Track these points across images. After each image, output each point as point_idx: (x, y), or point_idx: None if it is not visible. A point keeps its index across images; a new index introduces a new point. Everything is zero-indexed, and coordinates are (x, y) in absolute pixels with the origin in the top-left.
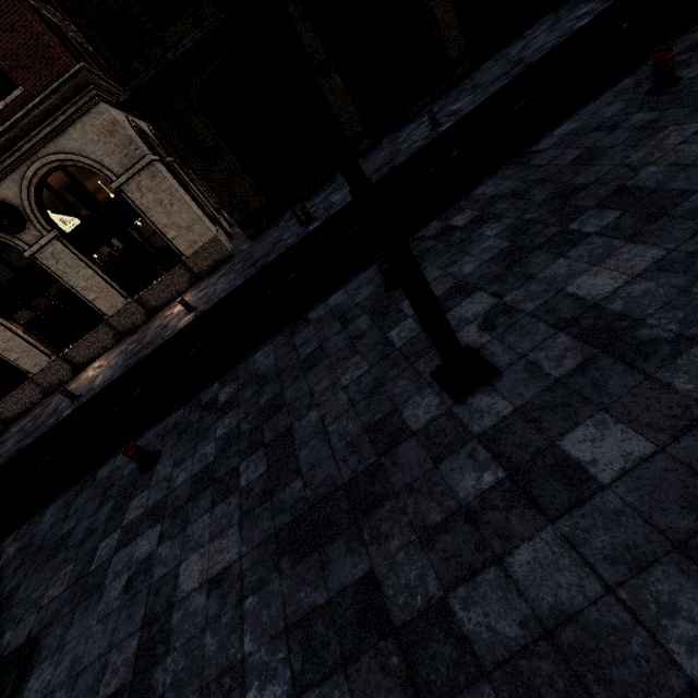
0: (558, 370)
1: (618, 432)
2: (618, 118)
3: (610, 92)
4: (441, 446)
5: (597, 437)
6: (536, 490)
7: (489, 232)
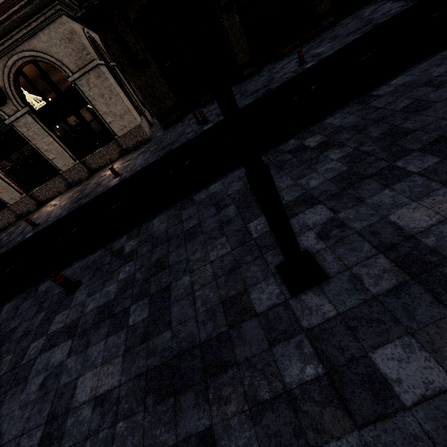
0: (376, 287)
1: (422, 359)
2: (444, 78)
3: (438, 55)
4: (276, 331)
5: (403, 359)
6: (347, 393)
7: (332, 156)
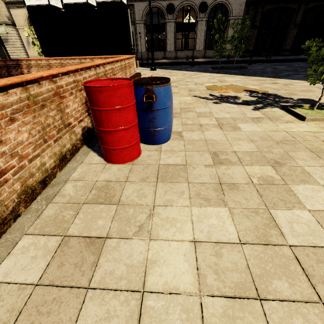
0: None
1: None
2: None
3: None
4: None
5: None
6: None
7: None
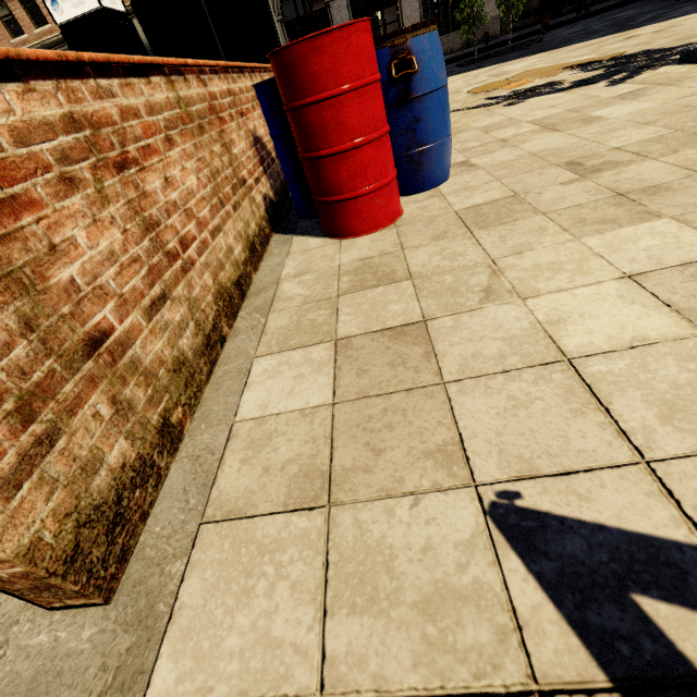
0: None
1: None
2: None
3: None
4: None
5: None
6: None
7: None
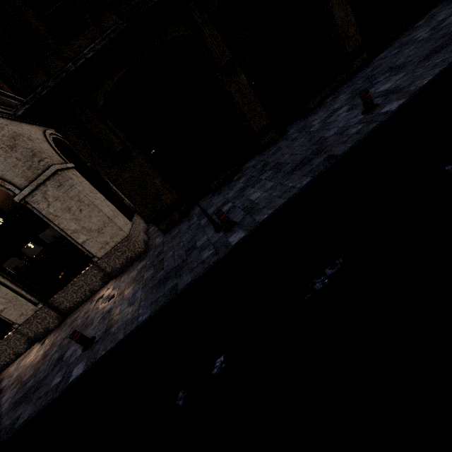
0: None
1: None
2: None
3: None
4: None
5: None
6: None
7: None
